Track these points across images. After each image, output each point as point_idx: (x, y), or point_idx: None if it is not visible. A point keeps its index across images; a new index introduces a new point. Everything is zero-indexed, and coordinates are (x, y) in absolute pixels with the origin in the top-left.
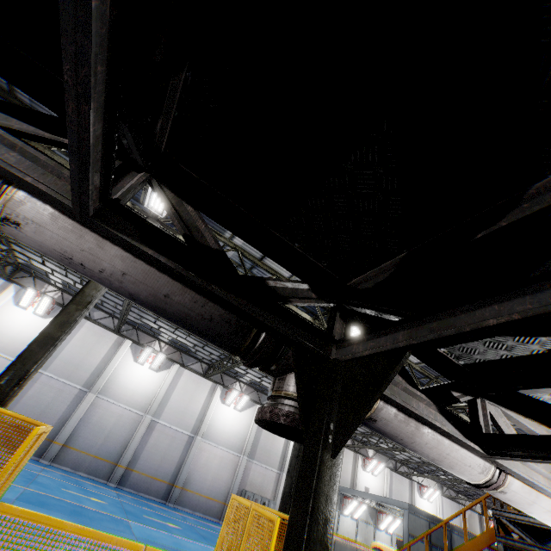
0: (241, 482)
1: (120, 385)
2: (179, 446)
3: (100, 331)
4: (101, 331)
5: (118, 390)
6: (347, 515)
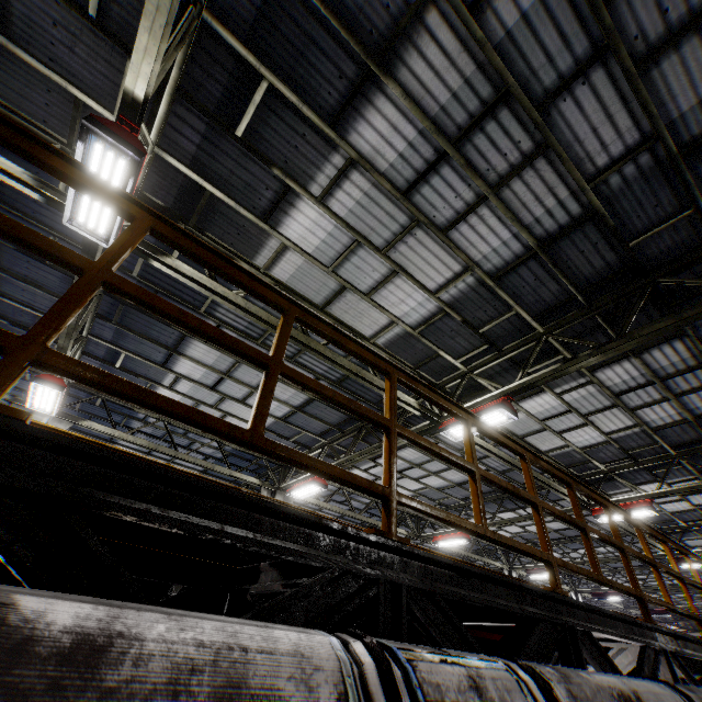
0: None
1: None
2: None
3: None
4: None
5: None
6: None
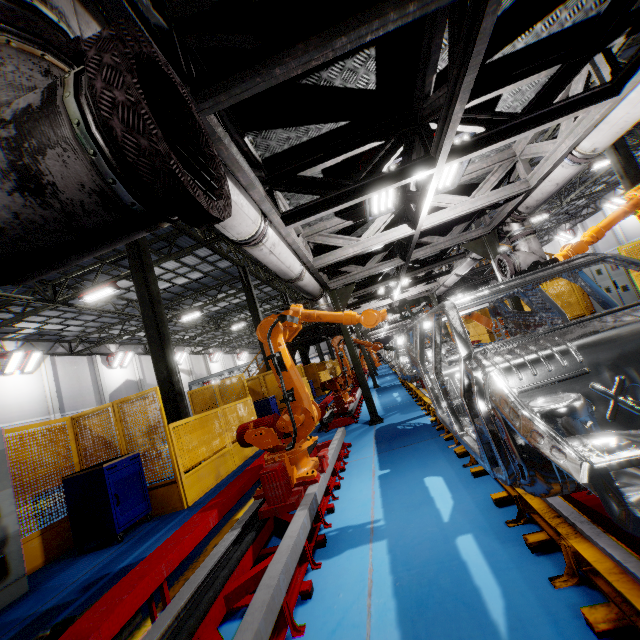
0: None
1: (628, 229)
2: None
3: (592, 218)
4: (593, 218)
5: (631, 232)
6: None
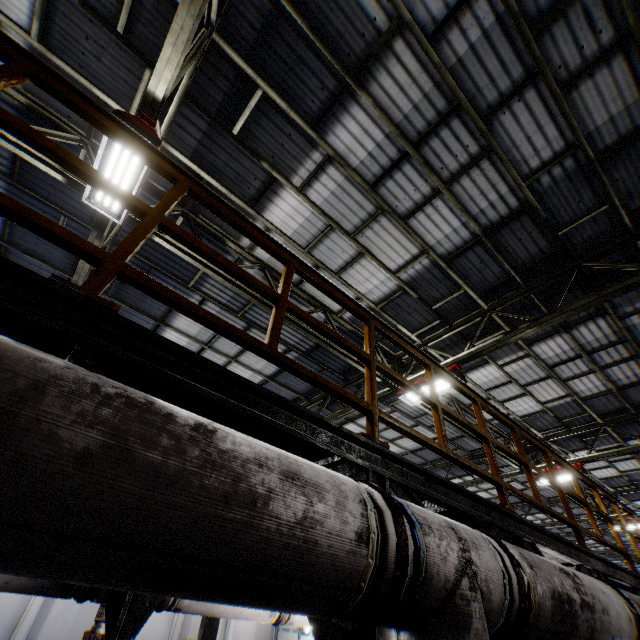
0: (181, 630)
1: None
2: (95, 607)
3: None
4: None
5: None
6: (308, 632)
